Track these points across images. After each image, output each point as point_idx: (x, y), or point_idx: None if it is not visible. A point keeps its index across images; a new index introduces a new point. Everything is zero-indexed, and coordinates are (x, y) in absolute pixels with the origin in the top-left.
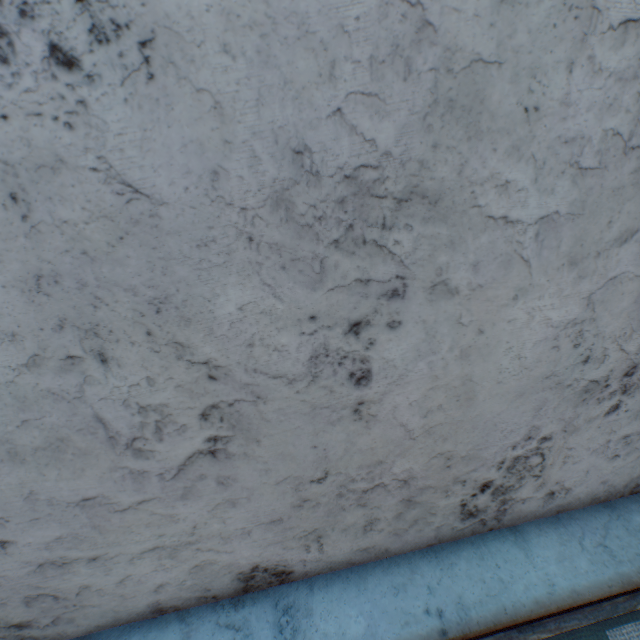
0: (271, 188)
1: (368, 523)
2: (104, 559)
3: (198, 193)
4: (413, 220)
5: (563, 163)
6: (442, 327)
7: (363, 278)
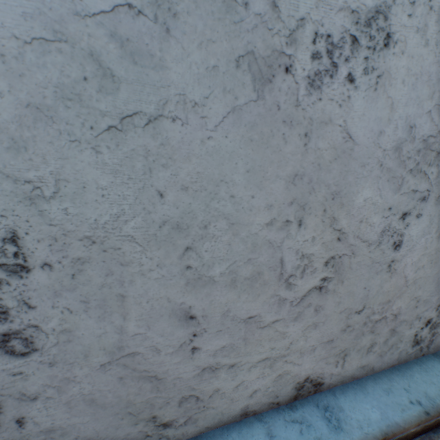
0: (396, 142)
1: (370, 346)
2: (236, 366)
3: (371, 141)
4: (439, 163)
5: None
6: (435, 219)
7: (414, 189)
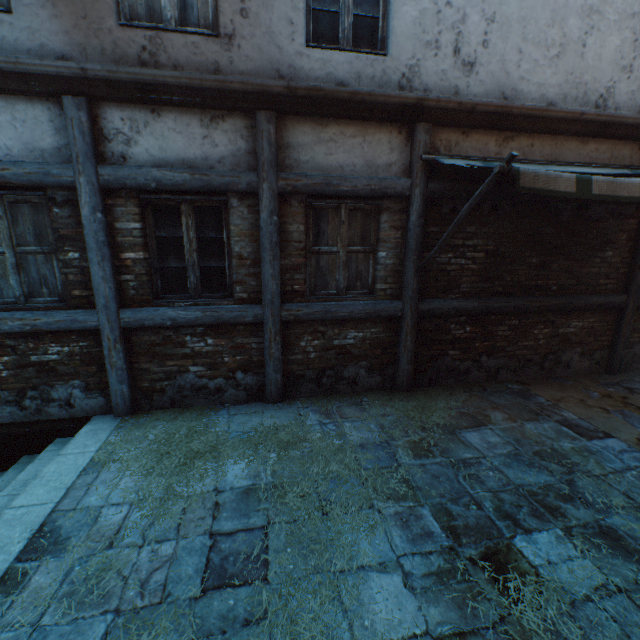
0: (580, 6)
1: (575, 98)
2: (528, 82)
3: (572, 4)
4: (596, 16)
5: (616, 12)
6: (597, 39)
7: (588, 24)
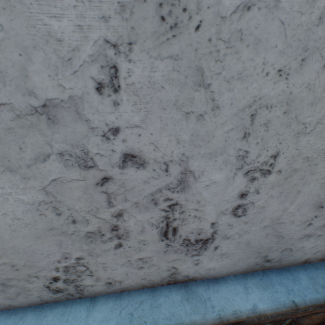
0: None
1: None
2: None
3: None
4: None
5: None
6: None
7: None
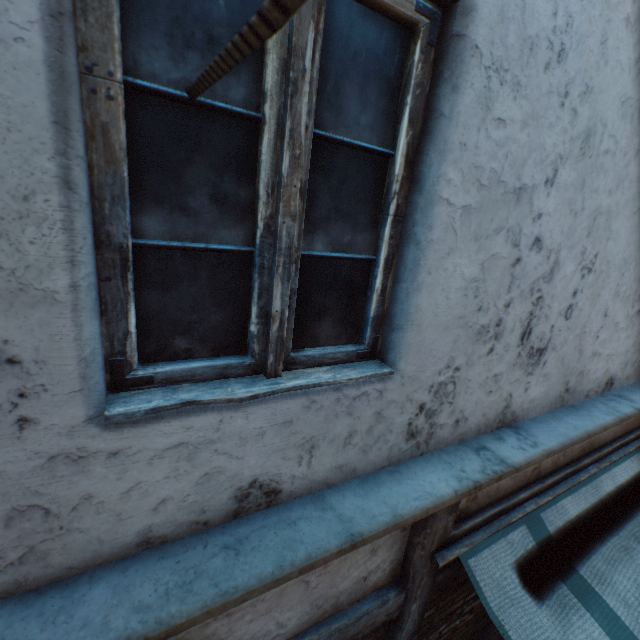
0: None
1: (634, 361)
2: (599, 356)
3: None
4: None
5: None
6: None
7: None
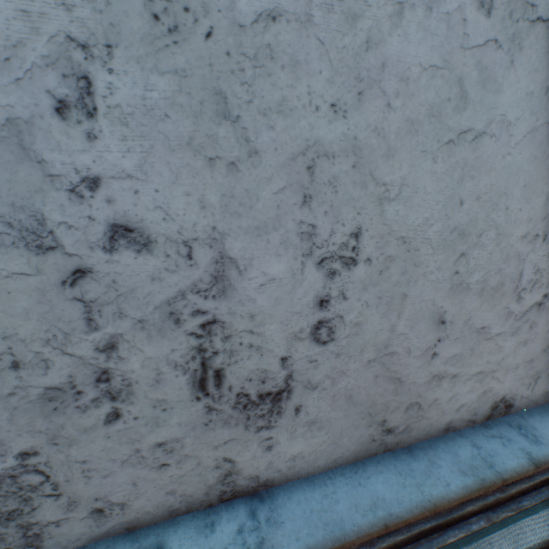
0: None
1: None
2: (456, 377)
3: None
4: None
5: None
6: None
7: None
